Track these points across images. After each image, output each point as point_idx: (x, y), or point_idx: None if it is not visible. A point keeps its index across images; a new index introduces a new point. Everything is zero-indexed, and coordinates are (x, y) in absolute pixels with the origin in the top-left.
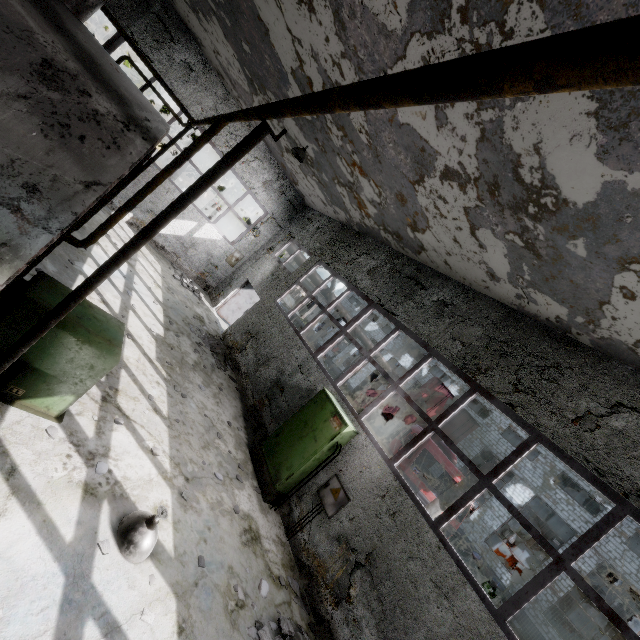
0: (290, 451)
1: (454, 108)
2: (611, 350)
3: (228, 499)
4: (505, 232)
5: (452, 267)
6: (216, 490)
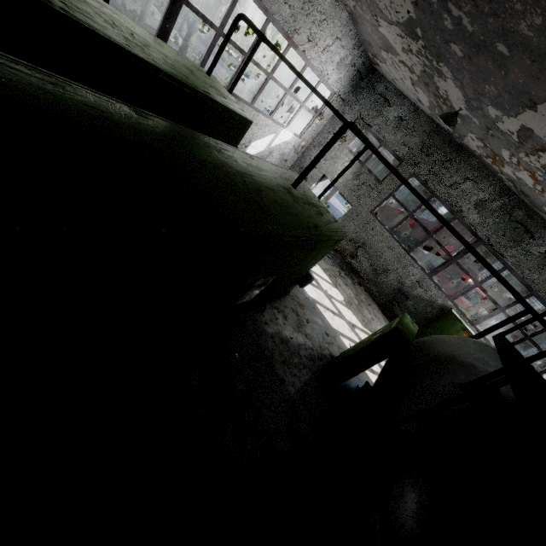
0: None
1: None
2: None
3: None
4: None
5: None
6: None
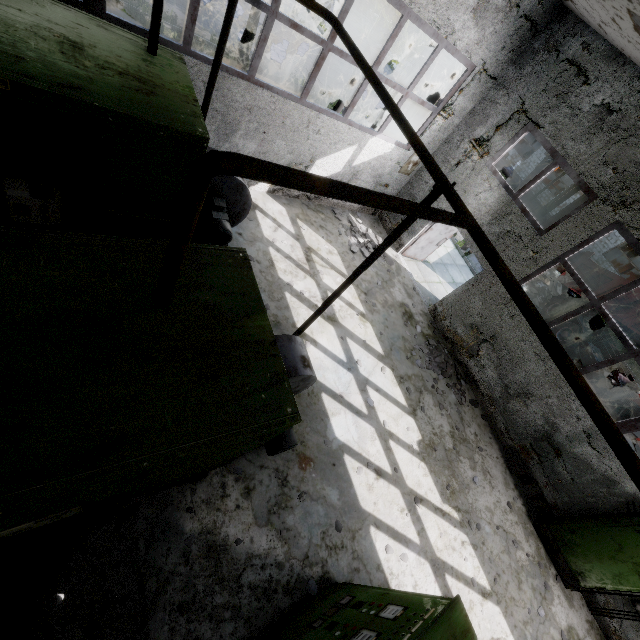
0: (597, 563)
1: None
2: None
3: (555, 631)
4: None
5: None
6: (547, 634)
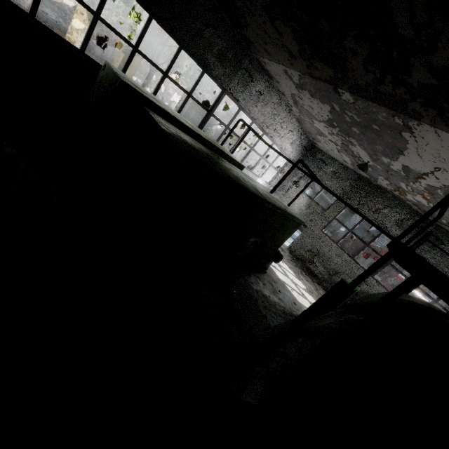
0: None
1: None
2: None
3: None
4: None
5: None
6: None
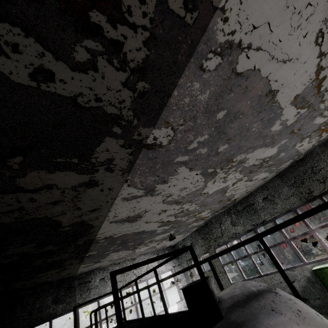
0: None
1: (228, 177)
2: (309, 151)
3: None
4: (260, 171)
5: (250, 191)
6: None
